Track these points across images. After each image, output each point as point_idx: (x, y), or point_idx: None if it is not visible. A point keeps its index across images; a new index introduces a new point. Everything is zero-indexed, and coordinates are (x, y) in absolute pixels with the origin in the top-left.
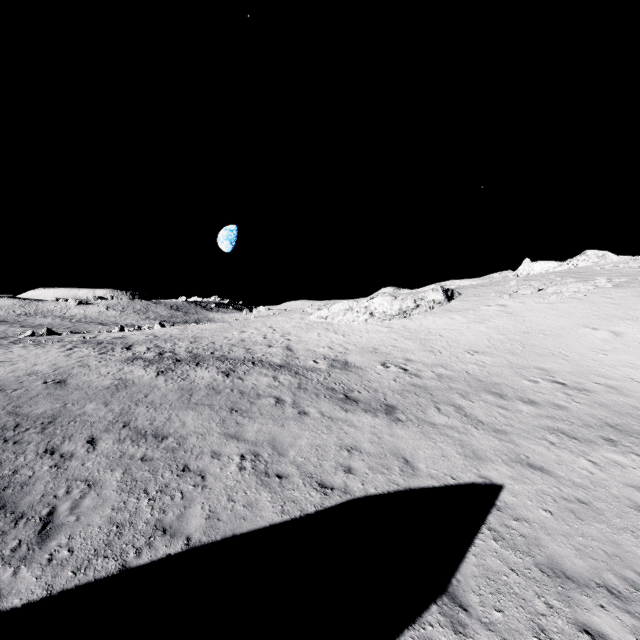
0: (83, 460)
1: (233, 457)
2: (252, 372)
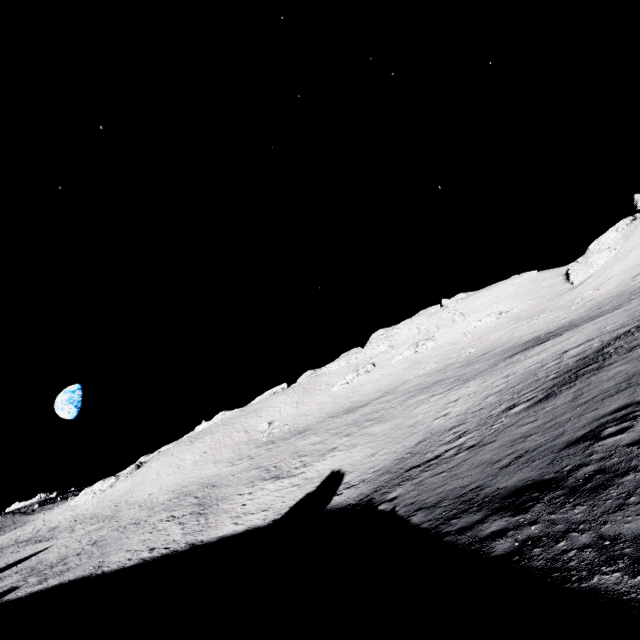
0: None
1: None
2: (10, 548)
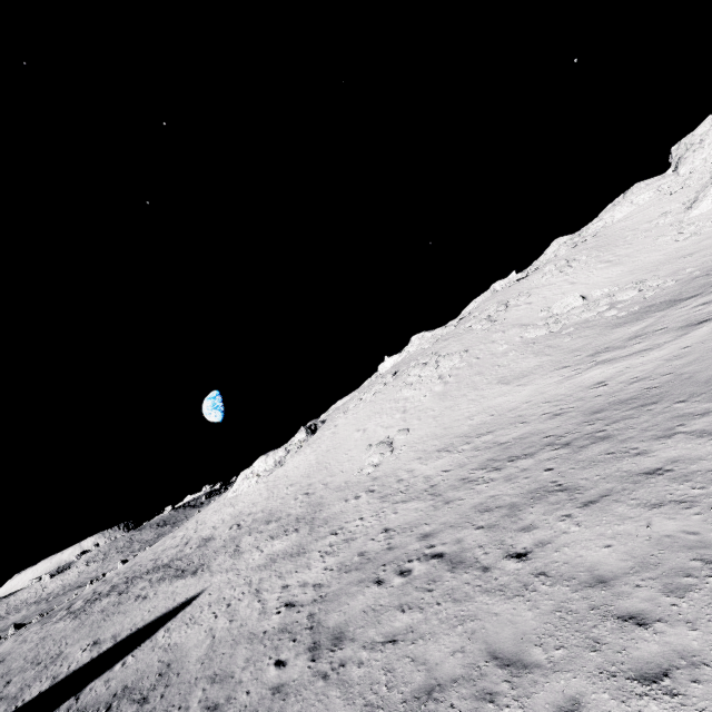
0: (2, 691)
1: (84, 647)
2: (139, 582)
